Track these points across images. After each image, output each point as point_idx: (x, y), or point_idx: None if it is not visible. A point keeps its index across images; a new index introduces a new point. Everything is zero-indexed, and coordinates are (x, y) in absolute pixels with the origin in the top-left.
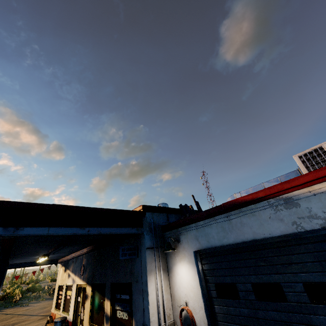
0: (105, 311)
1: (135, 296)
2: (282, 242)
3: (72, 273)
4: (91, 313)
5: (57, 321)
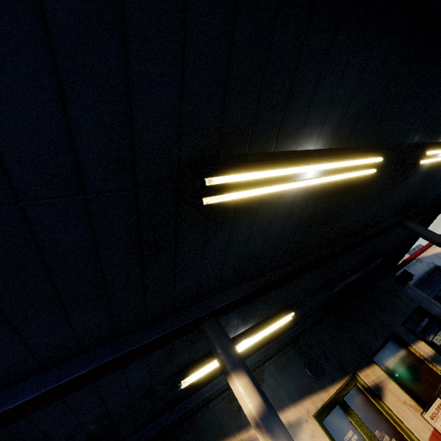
0: (426, 357)
1: (432, 310)
2: (429, 274)
3: None
4: (410, 396)
5: None
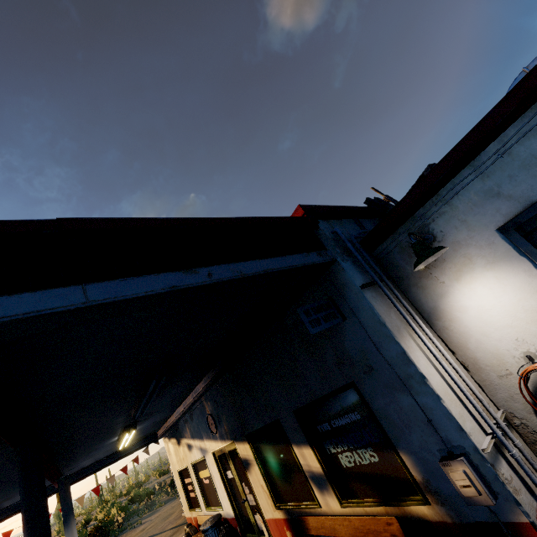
0: (304, 470)
1: (382, 403)
2: None
3: (194, 440)
4: (271, 486)
5: (206, 528)
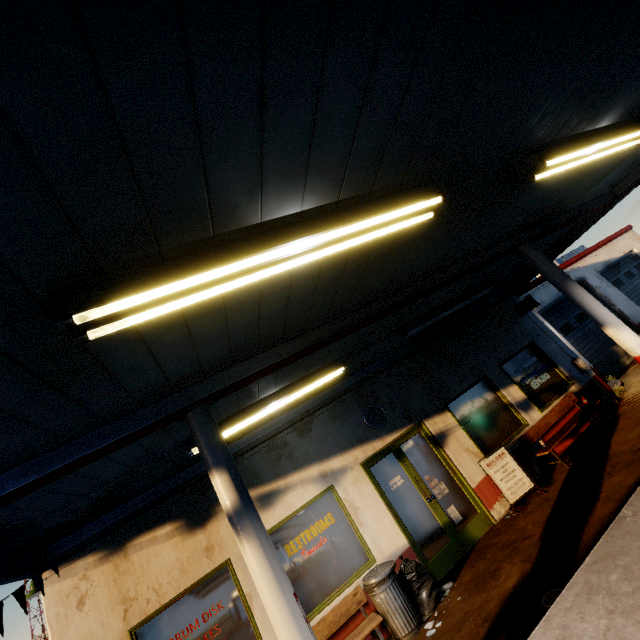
0: (512, 403)
1: (546, 348)
2: None
3: (301, 470)
4: (477, 443)
5: (394, 564)
